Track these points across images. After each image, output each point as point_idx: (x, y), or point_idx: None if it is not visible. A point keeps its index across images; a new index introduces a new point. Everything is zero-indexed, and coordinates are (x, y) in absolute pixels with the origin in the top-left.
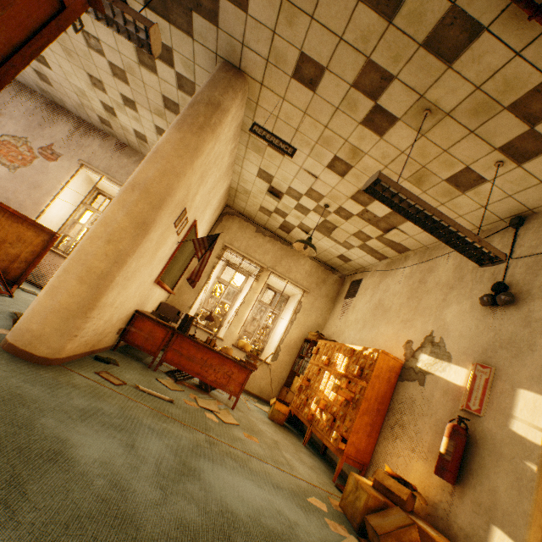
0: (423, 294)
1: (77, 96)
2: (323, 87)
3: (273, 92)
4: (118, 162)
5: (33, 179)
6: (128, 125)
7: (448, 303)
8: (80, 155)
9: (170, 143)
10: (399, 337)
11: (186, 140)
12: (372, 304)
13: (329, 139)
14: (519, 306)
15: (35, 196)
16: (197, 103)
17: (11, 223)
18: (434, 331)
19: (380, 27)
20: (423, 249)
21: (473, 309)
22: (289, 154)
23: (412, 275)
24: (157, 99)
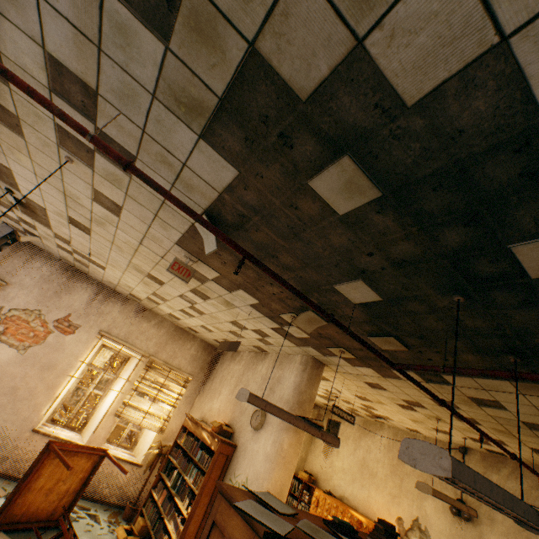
0: (404, 475)
1: (117, 282)
2: (380, 390)
3: (341, 375)
4: (138, 327)
5: (46, 359)
6: (166, 310)
7: (425, 495)
8: (99, 324)
9: (292, 446)
10: (390, 510)
11: (300, 438)
12: (357, 459)
13: (366, 394)
14: (474, 524)
15: (49, 379)
16: (304, 402)
17: (68, 458)
18: (419, 517)
19: (433, 403)
20: (395, 427)
21: (445, 511)
22: (352, 423)
23: (390, 449)
24: (224, 328)
